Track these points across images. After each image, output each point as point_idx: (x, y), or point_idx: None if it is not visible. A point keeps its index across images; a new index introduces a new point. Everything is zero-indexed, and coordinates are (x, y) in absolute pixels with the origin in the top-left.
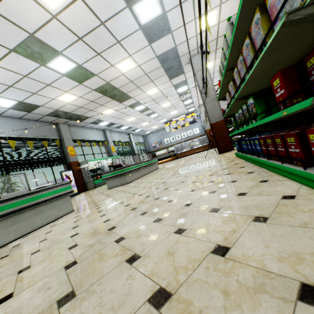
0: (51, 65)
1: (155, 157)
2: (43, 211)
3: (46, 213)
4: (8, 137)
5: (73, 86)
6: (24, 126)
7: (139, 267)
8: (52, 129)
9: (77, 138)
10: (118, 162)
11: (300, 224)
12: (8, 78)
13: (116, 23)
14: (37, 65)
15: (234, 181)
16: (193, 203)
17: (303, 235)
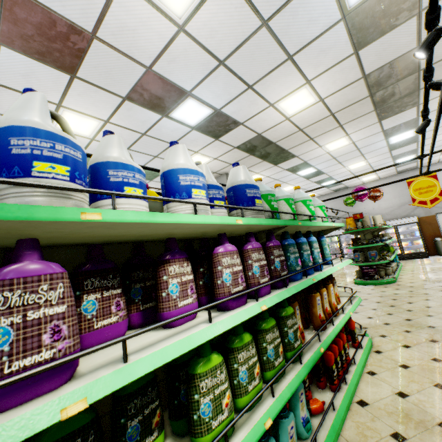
0: None
1: None
2: None
3: None
4: None
5: None
6: None
7: None
8: None
9: None
10: None
11: None
12: None
13: None
14: None
15: None
16: None
17: None
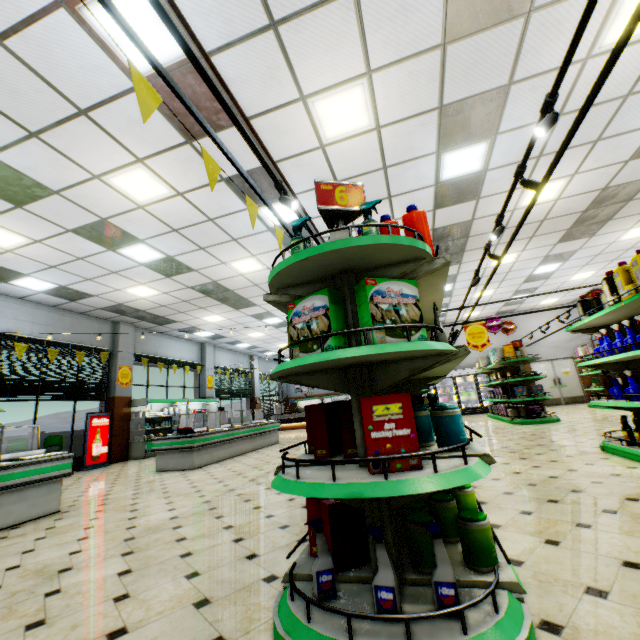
0: (125, 252)
1: (295, 410)
2: (1, 505)
3: (6, 509)
4: (18, 336)
5: (156, 279)
6: (55, 320)
7: (29, 636)
8: (104, 331)
9: (145, 352)
10: (213, 409)
11: (215, 619)
12: (53, 257)
13: (232, 222)
14: (102, 249)
15: (284, 527)
16: (193, 554)
17: (195, 632)
